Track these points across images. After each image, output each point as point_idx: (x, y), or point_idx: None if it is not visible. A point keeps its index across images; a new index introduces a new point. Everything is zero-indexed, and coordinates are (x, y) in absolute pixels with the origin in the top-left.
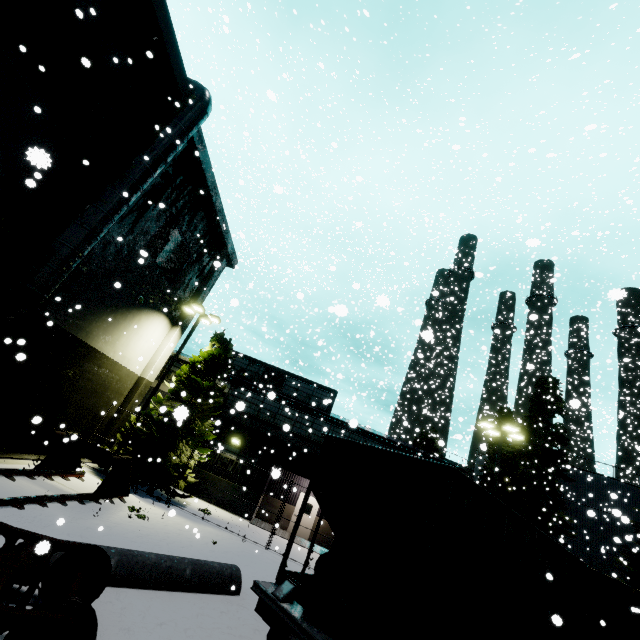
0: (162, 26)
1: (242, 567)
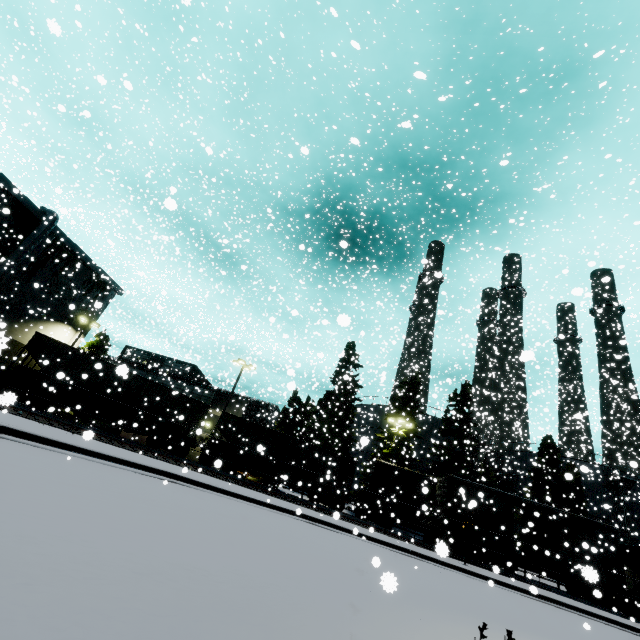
0: (19, 198)
1: None
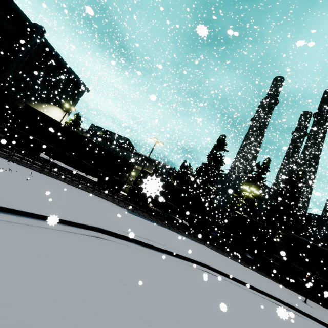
0: (18, 12)
1: (53, 161)
